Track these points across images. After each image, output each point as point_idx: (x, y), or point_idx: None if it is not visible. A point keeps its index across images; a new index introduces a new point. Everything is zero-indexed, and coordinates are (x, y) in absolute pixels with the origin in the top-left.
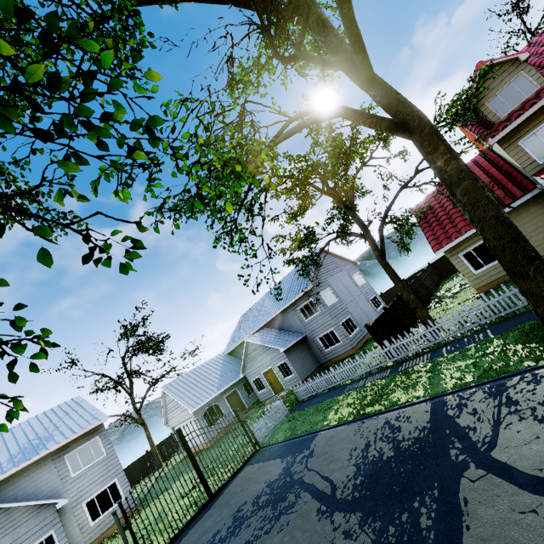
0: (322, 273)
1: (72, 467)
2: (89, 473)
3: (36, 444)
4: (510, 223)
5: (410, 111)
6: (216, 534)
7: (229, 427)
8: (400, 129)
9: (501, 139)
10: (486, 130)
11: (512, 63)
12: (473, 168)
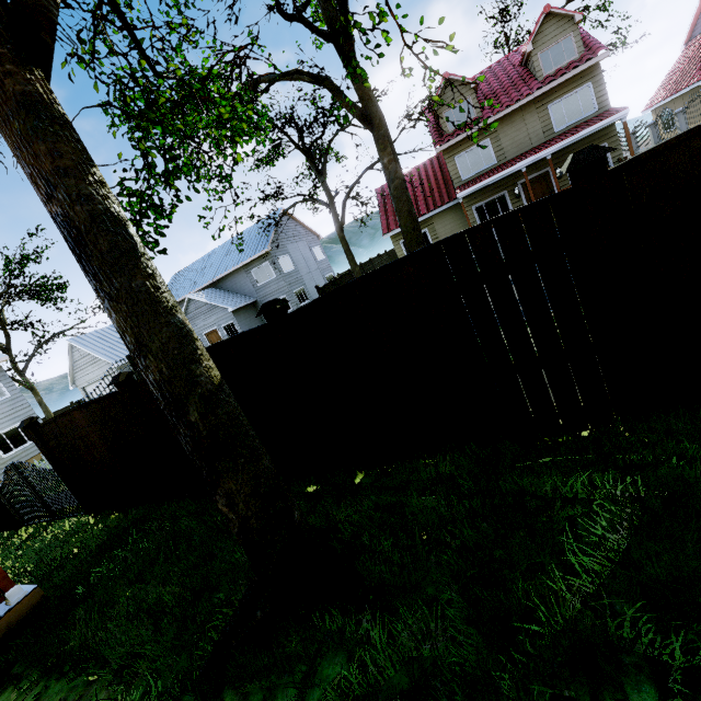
0: (283, 238)
1: None
2: None
3: None
4: (415, 218)
5: (375, 111)
6: None
7: None
8: (367, 122)
9: (445, 150)
10: (439, 137)
11: (466, 85)
12: (428, 167)
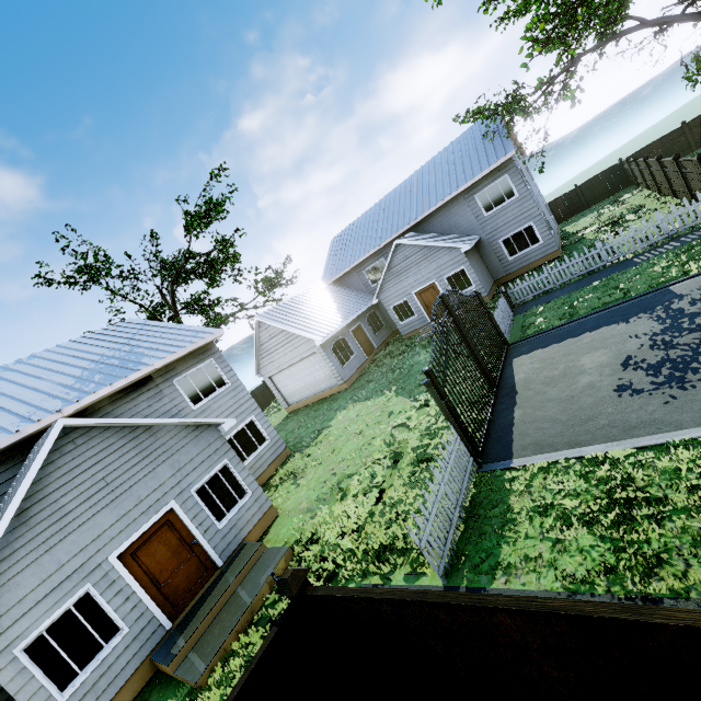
0: None
1: (189, 398)
2: (215, 407)
3: (116, 363)
4: None
5: None
6: (624, 388)
7: (362, 368)
8: None
9: None
10: None
11: None
12: None
